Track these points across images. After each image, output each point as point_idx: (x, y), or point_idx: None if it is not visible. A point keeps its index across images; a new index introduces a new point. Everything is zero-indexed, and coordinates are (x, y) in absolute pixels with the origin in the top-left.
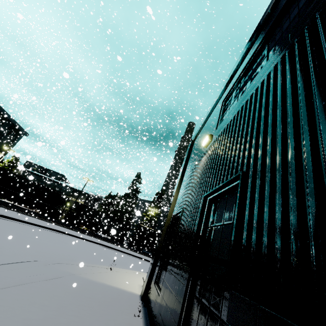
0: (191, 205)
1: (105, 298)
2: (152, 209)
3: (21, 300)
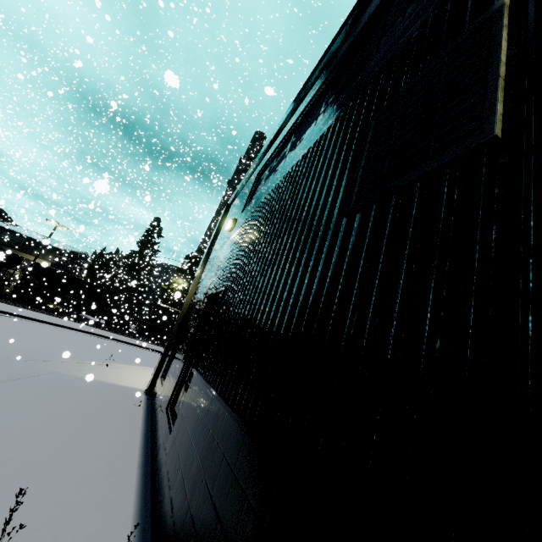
0: (202, 299)
1: (100, 393)
2: (178, 280)
3: (4, 395)
